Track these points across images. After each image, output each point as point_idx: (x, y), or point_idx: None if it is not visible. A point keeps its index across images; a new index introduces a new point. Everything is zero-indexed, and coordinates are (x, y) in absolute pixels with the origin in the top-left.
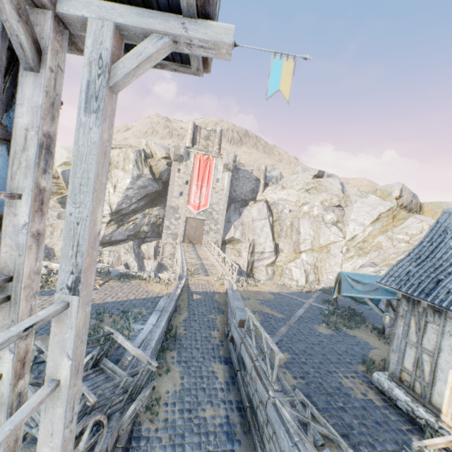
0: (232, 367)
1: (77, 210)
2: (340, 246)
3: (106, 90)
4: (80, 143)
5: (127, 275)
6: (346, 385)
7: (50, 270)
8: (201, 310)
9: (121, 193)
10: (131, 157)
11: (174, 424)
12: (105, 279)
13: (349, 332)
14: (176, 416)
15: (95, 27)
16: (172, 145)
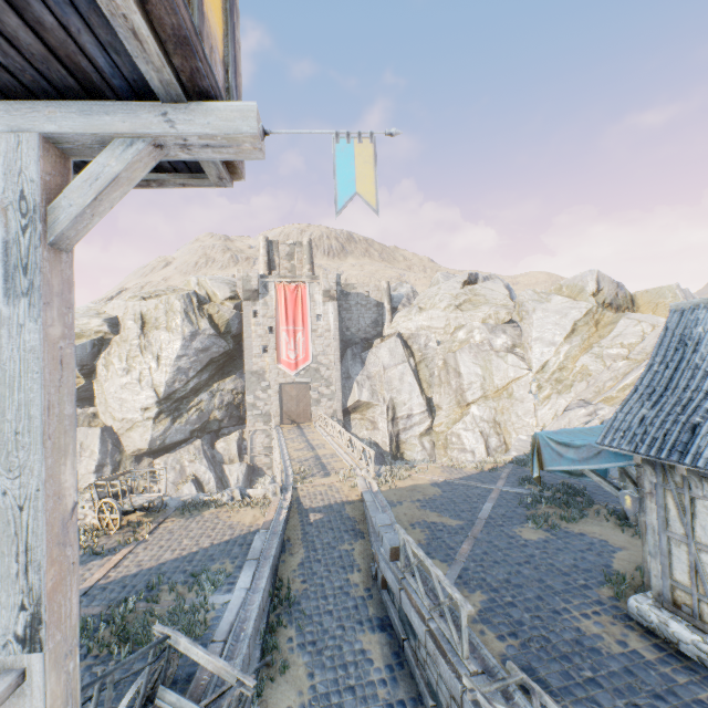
0: (393, 635)
1: (16, 483)
2: (527, 383)
3: (43, 250)
4: (6, 355)
5: (195, 504)
6: (589, 632)
7: None
8: (326, 539)
9: (170, 367)
10: (176, 308)
11: None
12: (158, 519)
13: (572, 528)
14: None
15: (5, 146)
16: (238, 278)
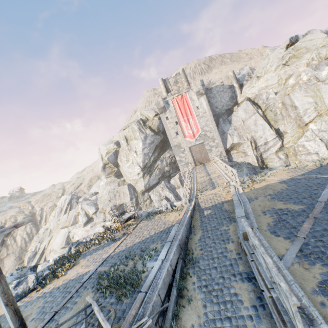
0: (256, 285)
1: None
2: None
3: None
4: None
5: (151, 213)
6: None
7: (106, 228)
8: (213, 224)
9: (141, 154)
10: (135, 129)
11: None
12: (137, 222)
13: None
14: None
15: None
16: (154, 104)
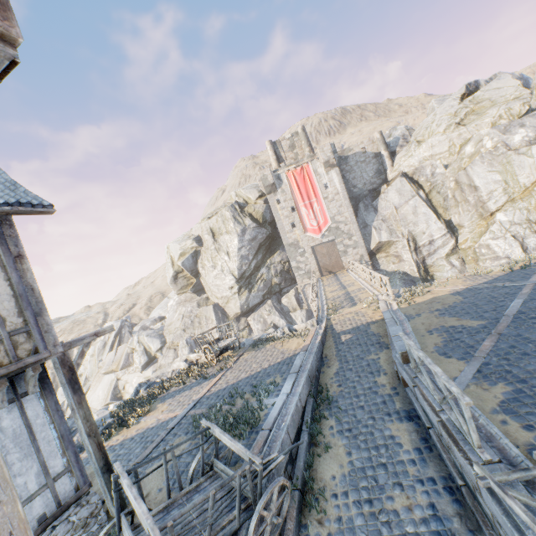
0: (419, 424)
1: None
2: None
3: None
4: None
5: (260, 341)
6: None
7: (190, 363)
8: (355, 353)
9: (236, 257)
10: (227, 217)
11: (351, 524)
12: (239, 353)
13: None
14: (352, 512)
15: None
16: (258, 180)
